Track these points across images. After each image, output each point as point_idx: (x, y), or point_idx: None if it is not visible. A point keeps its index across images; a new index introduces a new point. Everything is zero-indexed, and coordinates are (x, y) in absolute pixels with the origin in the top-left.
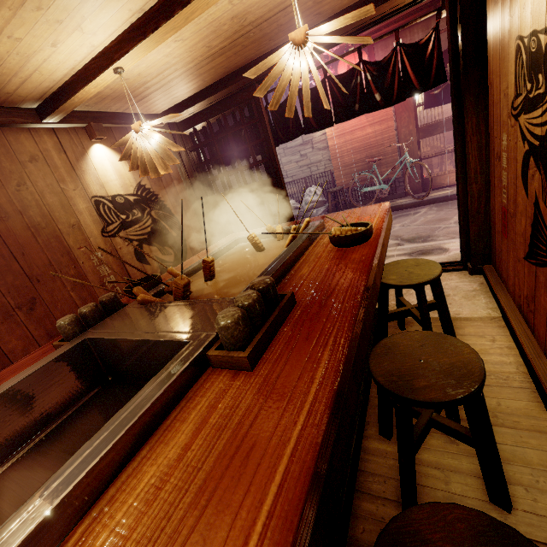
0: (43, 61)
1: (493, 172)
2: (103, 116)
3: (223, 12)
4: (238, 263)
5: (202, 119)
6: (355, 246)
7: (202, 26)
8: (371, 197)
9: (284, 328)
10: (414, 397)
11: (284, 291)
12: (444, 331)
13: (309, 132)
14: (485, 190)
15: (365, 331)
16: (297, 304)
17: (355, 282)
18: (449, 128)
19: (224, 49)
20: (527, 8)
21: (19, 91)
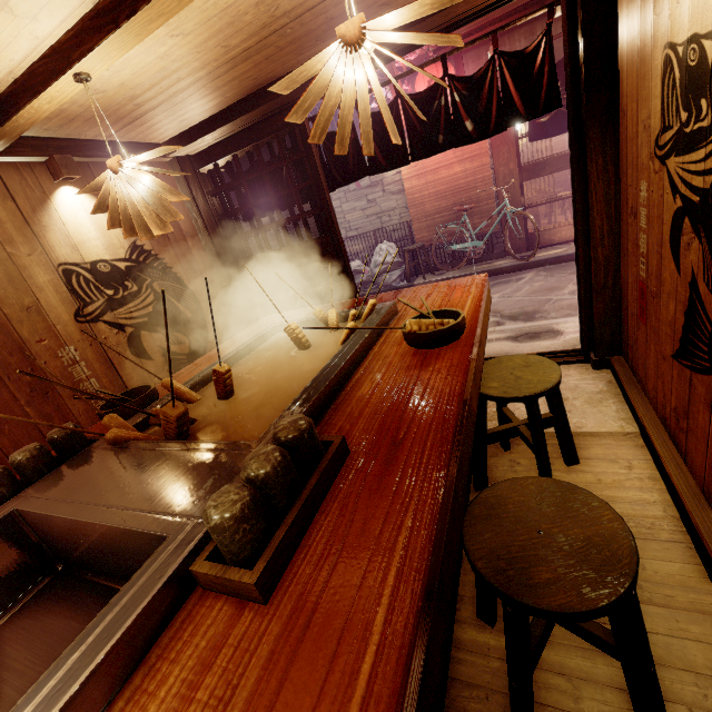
0: None
1: (626, 232)
2: (75, 146)
3: None
4: (271, 369)
5: (226, 151)
6: (441, 347)
7: (212, 15)
8: (461, 256)
9: (327, 506)
10: (533, 601)
11: (332, 425)
12: (564, 454)
13: (376, 172)
14: (615, 256)
15: (457, 502)
16: (351, 455)
17: (441, 416)
18: (561, 168)
19: (249, 50)
20: (684, 2)
21: None
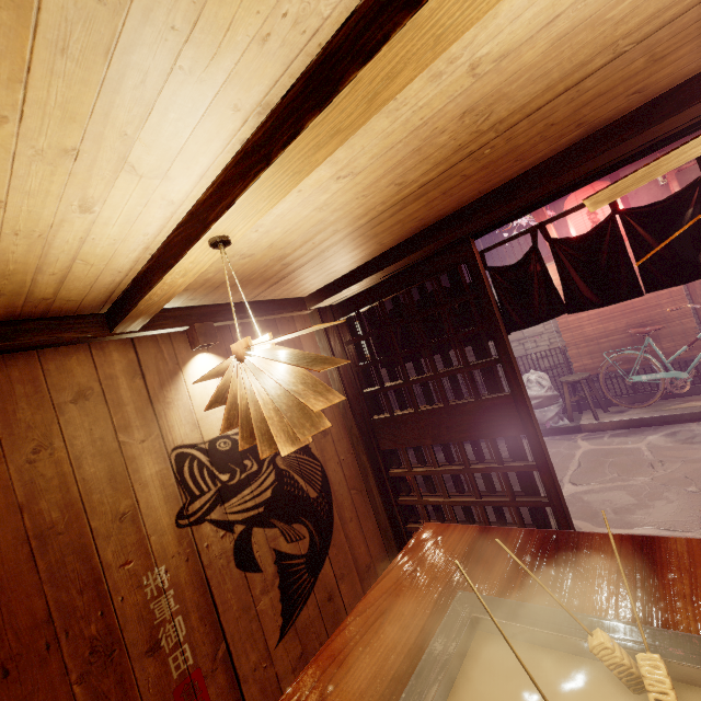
0: (80, 242)
1: None
2: (219, 310)
3: (448, 100)
4: None
5: (372, 298)
6: None
7: (396, 140)
8: (646, 388)
9: None
10: None
11: None
12: None
13: (579, 308)
14: None
15: None
16: None
17: None
18: None
19: (426, 185)
20: None
21: (64, 294)
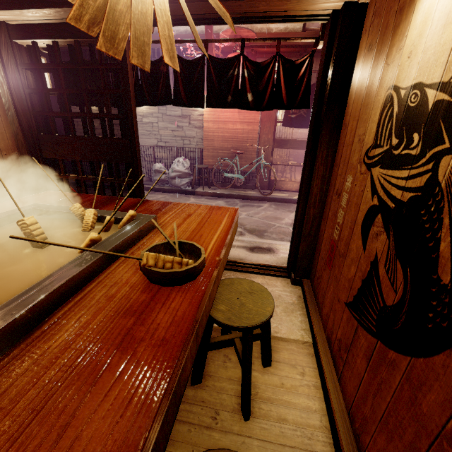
0: None
1: (329, 204)
2: None
3: None
4: None
5: (46, 34)
6: (174, 287)
7: None
8: (229, 181)
9: None
10: None
11: None
12: (263, 359)
13: (178, 104)
14: (319, 216)
15: None
16: None
17: (117, 446)
18: (295, 147)
19: None
20: (414, 57)
21: None
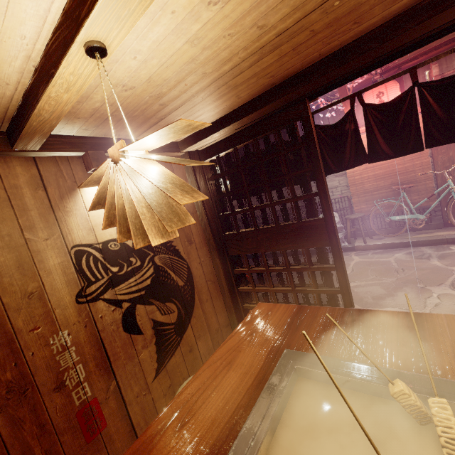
0: None
1: None
2: (109, 143)
3: None
4: None
5: (229, 145)
6: None
7: None
8: (397, 225)
9: None
10: None
11: None
12: None
13: (377, 159)
14: None
15: None
16: None
17: None
18: None
19: (282, 35)
20: None
21: None
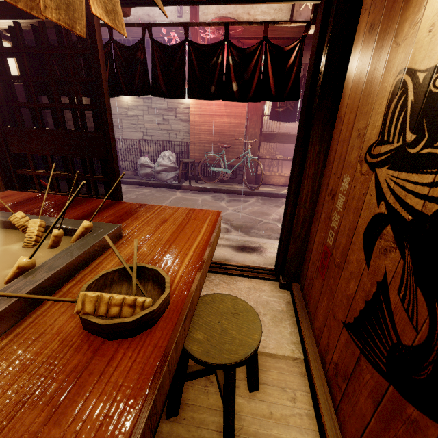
0: None
1: (322, 204)
2: None
3: None
4: None
5: (6, 14)
6: (123, 339)
7: None
8: (216, 175)
9: None
10: None
11: None
12: (249, 384)
13: (157, 94)
14: (310, 217)
15: None
16: None
17: None
18: (282, 141)
19: None
20: None
21: None
